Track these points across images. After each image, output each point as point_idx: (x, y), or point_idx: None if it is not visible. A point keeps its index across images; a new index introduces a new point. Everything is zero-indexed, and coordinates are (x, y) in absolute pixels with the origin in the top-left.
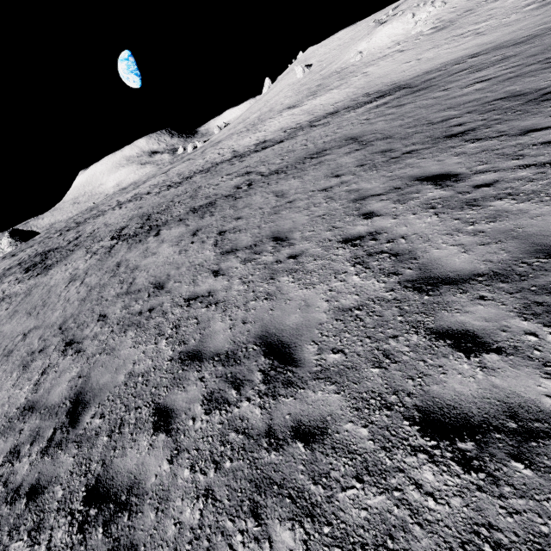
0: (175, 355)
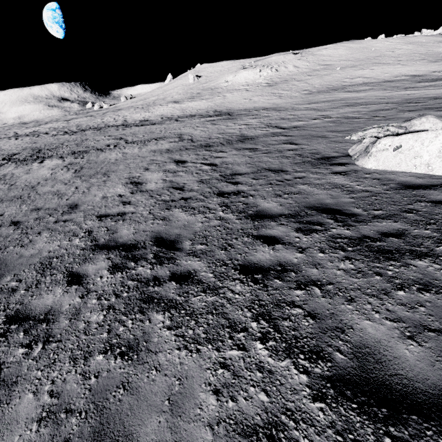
0: (28, 209)
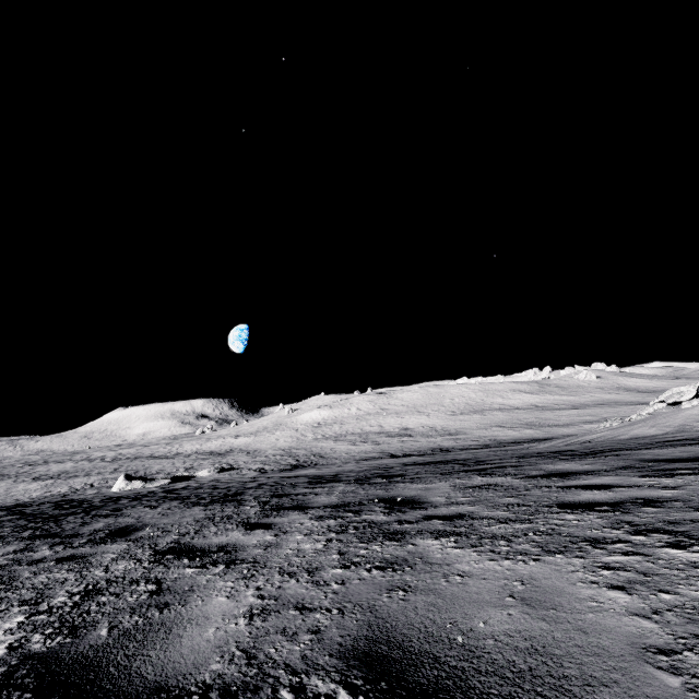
0: None
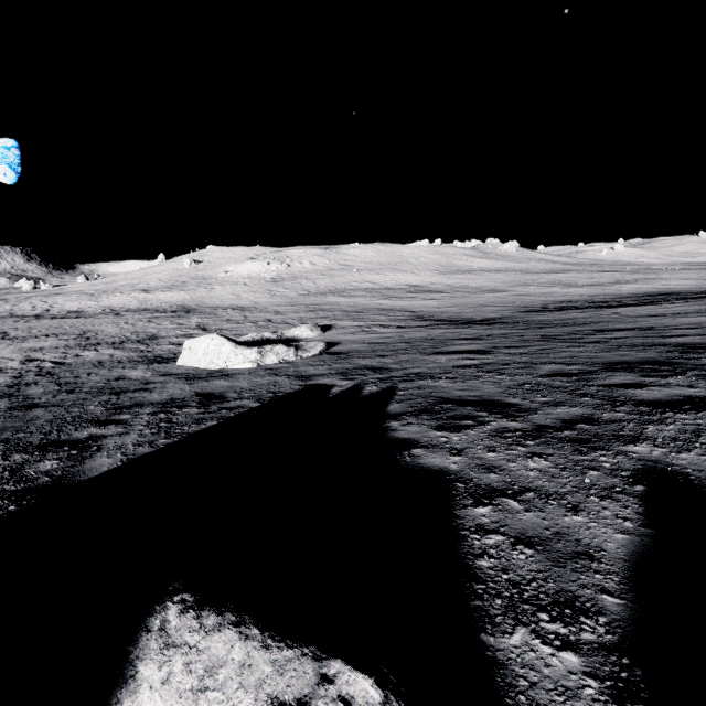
0: None
